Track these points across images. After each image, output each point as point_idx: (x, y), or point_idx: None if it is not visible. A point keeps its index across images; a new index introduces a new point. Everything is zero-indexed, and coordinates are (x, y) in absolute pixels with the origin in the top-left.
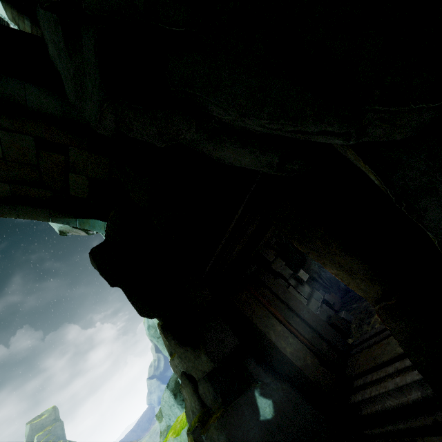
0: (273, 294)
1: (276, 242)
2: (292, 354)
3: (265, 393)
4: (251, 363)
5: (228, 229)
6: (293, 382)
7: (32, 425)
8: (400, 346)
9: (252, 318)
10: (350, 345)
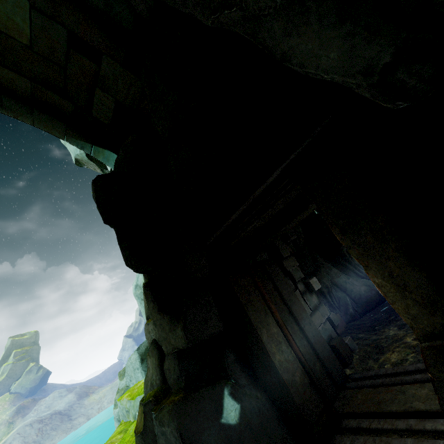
0: (277, 291)
1: (294, 241)
2: (281, 363)
3: (235, 394)
4: (229, 356)
5: (254, 193)
6: (271, 395)
7: (13, 340)
8: (441, 405)
9: (247, 308)
10: (347, 376)
